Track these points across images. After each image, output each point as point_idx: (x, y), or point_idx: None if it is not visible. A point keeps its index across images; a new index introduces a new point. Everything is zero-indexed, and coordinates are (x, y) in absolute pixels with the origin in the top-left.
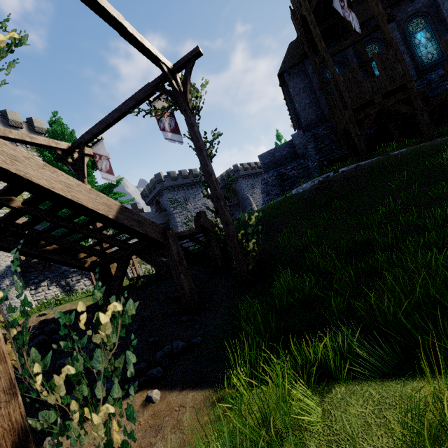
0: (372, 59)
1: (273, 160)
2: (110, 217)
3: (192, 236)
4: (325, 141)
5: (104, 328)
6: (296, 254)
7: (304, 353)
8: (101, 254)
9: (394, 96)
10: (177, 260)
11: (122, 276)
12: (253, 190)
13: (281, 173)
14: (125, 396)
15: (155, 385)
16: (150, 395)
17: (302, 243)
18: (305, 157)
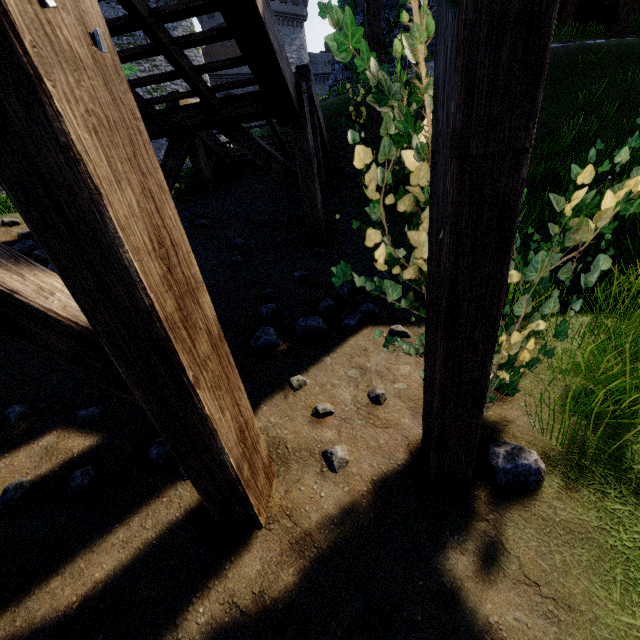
0: None
1: None
2: (259, 11)
3: None
4: None
5: (599, 218)
6: None
7: (580, 287)
8: (148, 110)
9: None
10: (312, 154)
11: (178, 170)
12: None
13: None
14: (346, 334)
15: (379, 322)
16: (400, 330)
17: None
18: None
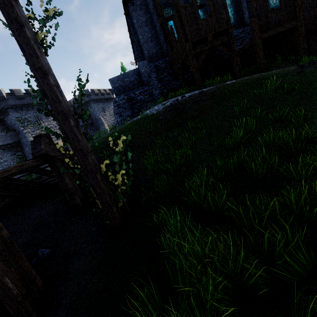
0: (199, 6)
1: (123, 85)
2: None
3: (32, 168)
4: (164, 72)
5: None
6: (167, 179)
7: None
8: None
9: (220, 38)
10: None
11: None
12: (104, 113)
13: (130, 97)
14: None
15: None
16: None
17: (169, 166)
18: (150, 85)
